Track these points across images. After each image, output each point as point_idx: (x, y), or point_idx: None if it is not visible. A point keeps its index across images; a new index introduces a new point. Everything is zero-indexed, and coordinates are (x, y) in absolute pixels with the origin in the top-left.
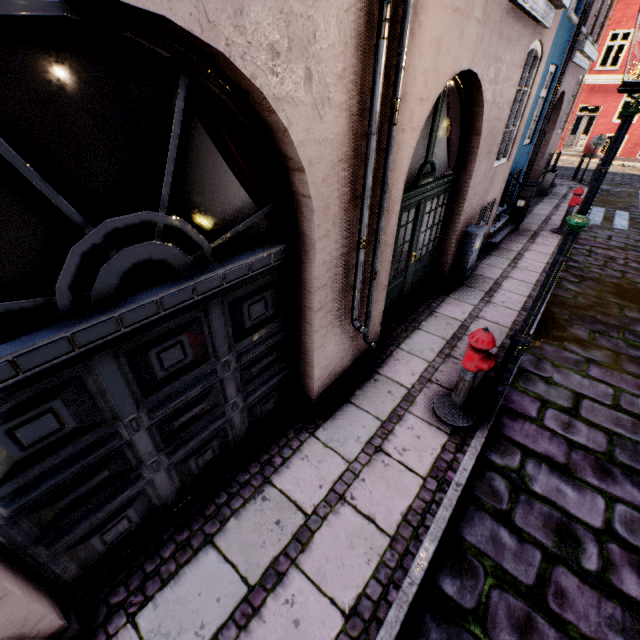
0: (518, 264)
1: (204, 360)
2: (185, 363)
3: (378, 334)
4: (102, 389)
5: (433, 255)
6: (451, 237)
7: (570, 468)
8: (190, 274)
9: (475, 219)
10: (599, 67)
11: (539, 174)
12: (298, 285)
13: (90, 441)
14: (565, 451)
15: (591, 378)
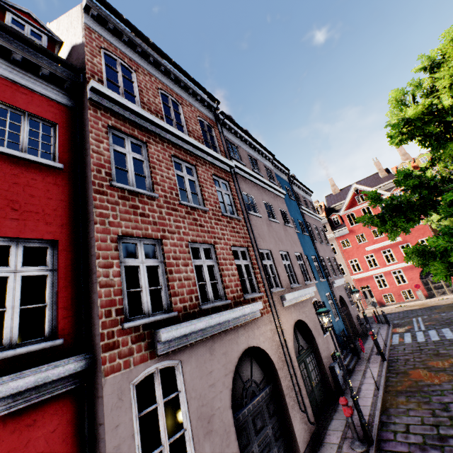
0: (365, 375)
1: (264, 426)
2: (261, 426)
3: (315, 423)
4: (249, 430)
5: (322, 381)
6: (324, 370)
7: (411, 452)
8: (258, 393)
9: (331, 360)
10: (354, 272)
11: (357, 326)
12: (279, 397)
13: (249, 450)
14: (407, 446)
15: (410, 416)
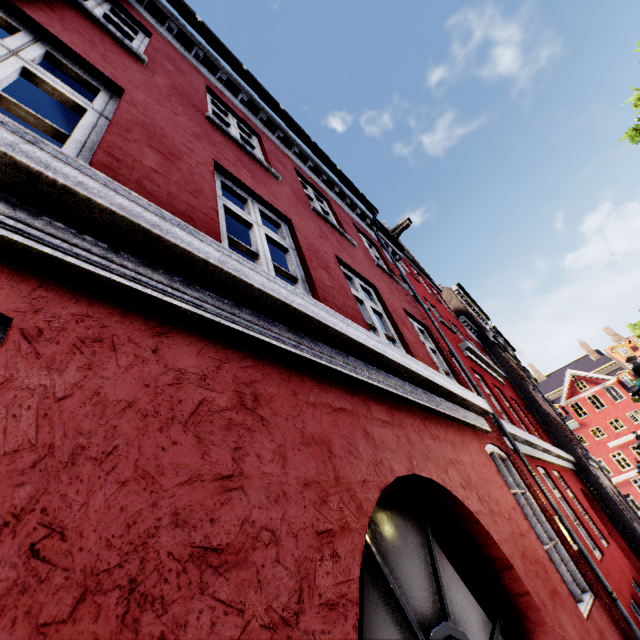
0: None
1: None
2: None
3: None
4: None
5: None
6: None
7: None
8: None
9: None
10: None
11: None
12: None
13: None
14: None
15: None
